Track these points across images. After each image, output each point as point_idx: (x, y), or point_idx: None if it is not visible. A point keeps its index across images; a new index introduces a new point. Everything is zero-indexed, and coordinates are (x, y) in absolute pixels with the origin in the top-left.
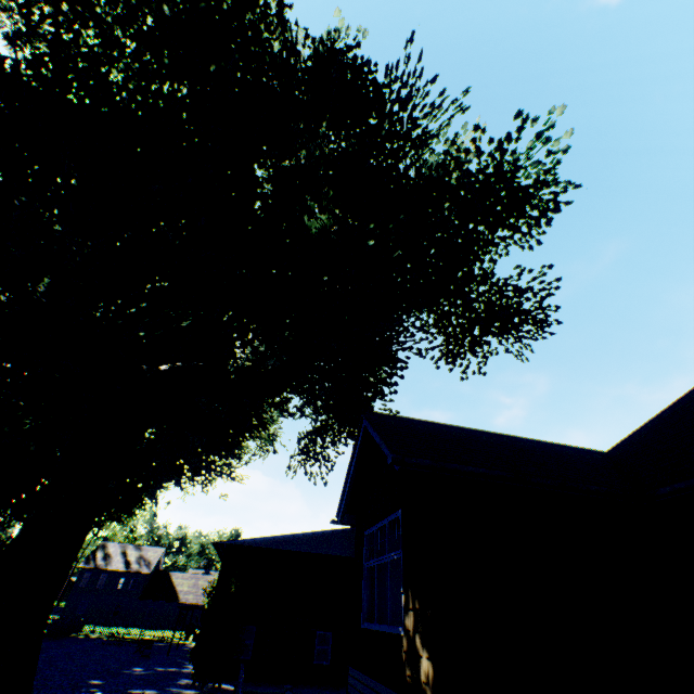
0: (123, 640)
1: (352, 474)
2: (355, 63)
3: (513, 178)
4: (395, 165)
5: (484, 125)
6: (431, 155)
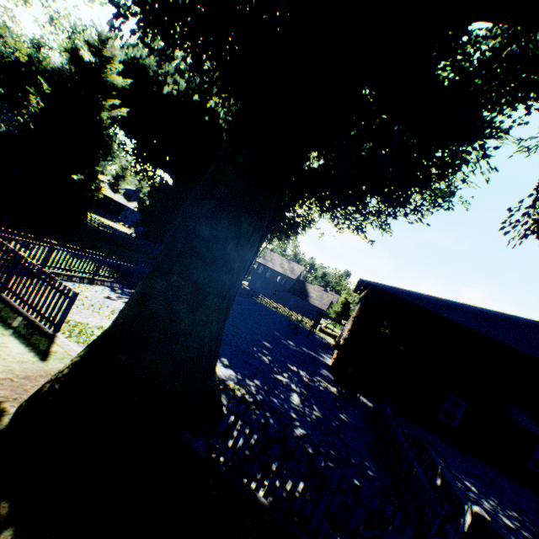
0: (279, 313)
1: None
2: None
3: None
4: None
5: None
6: None
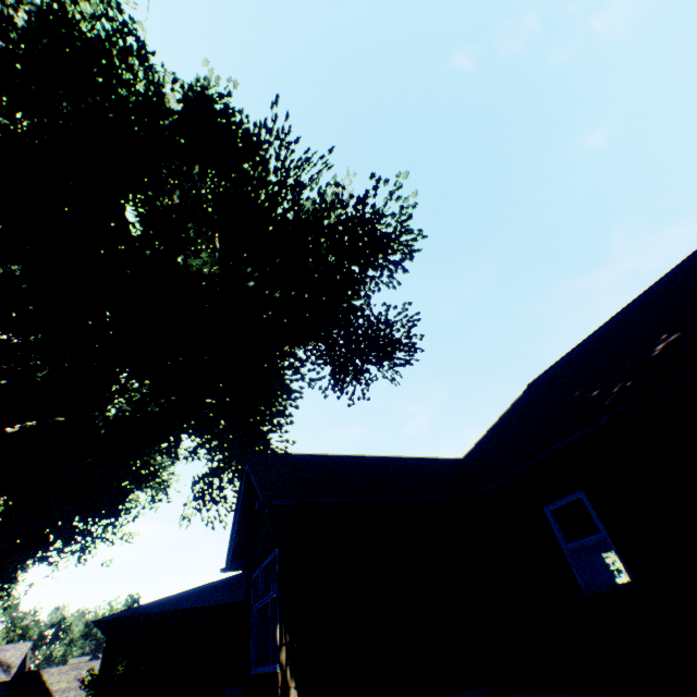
0: None
1: (239, 518)
2: (224, 114)
3: (372, 230)
4: (272, 210)
5: (354, 174)
6: (306, 201)
